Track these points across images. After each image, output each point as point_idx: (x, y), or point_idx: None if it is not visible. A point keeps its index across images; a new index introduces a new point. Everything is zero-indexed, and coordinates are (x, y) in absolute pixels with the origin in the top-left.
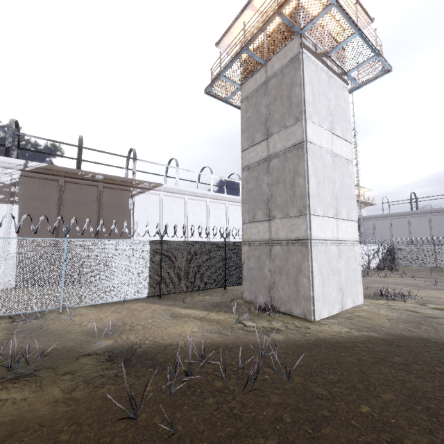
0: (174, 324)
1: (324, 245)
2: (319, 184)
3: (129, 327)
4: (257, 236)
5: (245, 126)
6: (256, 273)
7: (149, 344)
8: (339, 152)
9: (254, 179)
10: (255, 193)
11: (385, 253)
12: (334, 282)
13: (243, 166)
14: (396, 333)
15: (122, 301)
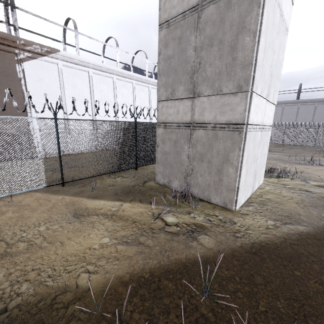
0: (77, 232)
1: (254, 131)
2: (265, 51)
3: (4, 249)
4: (175, 118)
5: None
6: (171, 158)
7: (26, 296)
8: (284, 12)
9: (175, 40)
10: (176, 61)
11: None
12: (253, 169)
13: (160, 22)
14: (318, 224)
15: (8, 196)
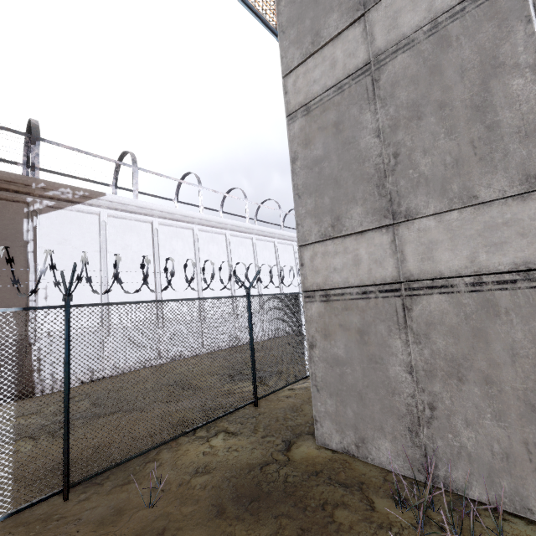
0: None
1: None
2: None
3: None
4: (350, 275)
5: (289, 15)
6: (357, 374)
7: None
8: None
9: (327, 129)
10: (335, 163)
11: None
12: None
13: (290, 110)
14: None
15: None
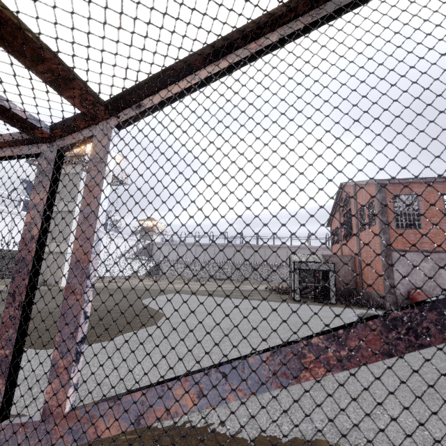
0: None
1: None
2: None
3: None
4: None
5: None
6: None
7: None
8: None
9: None
10: None
11: (152, 267)
12: None
13: None
14: None
15: None
